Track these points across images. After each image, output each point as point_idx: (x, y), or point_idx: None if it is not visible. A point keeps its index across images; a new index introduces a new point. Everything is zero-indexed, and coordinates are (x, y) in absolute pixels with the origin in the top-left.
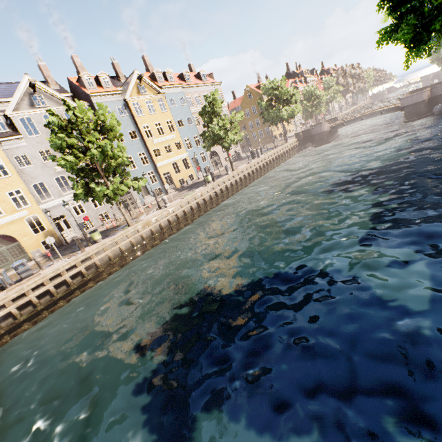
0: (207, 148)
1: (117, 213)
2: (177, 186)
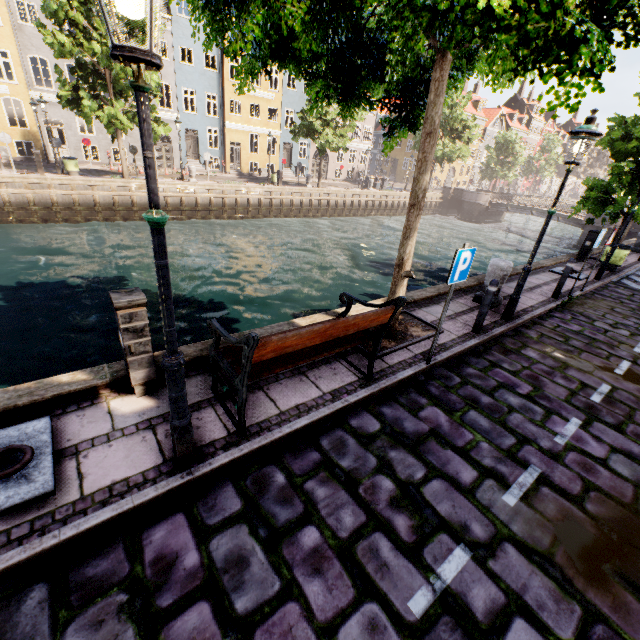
0: (294, 136)
1: (139, 160)
2: (244, 170)
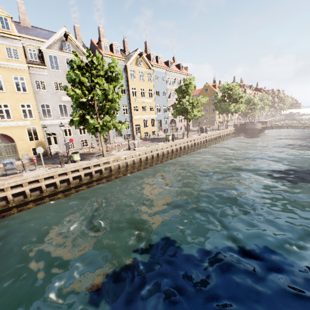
0: (174, 116)
1: (94, 143)
2: (142, 136)
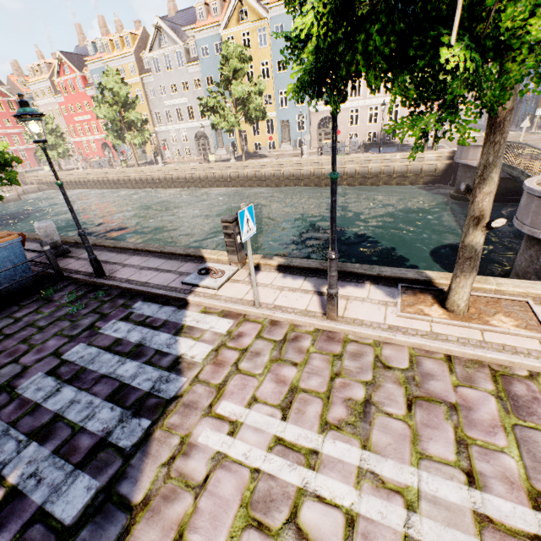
0: None
1: (193, 153)
2: (250, 150)
